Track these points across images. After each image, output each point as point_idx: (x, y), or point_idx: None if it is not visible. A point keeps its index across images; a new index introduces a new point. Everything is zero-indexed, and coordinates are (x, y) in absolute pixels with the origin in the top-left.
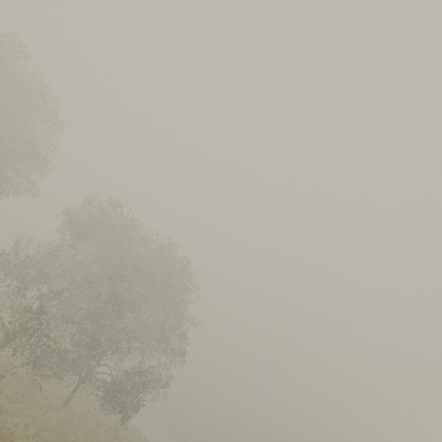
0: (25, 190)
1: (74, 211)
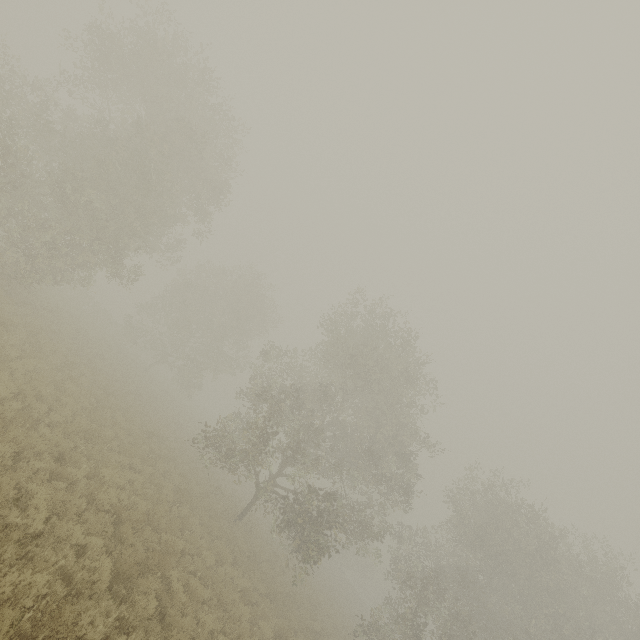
0: (420, 492)
1: (465, 508)
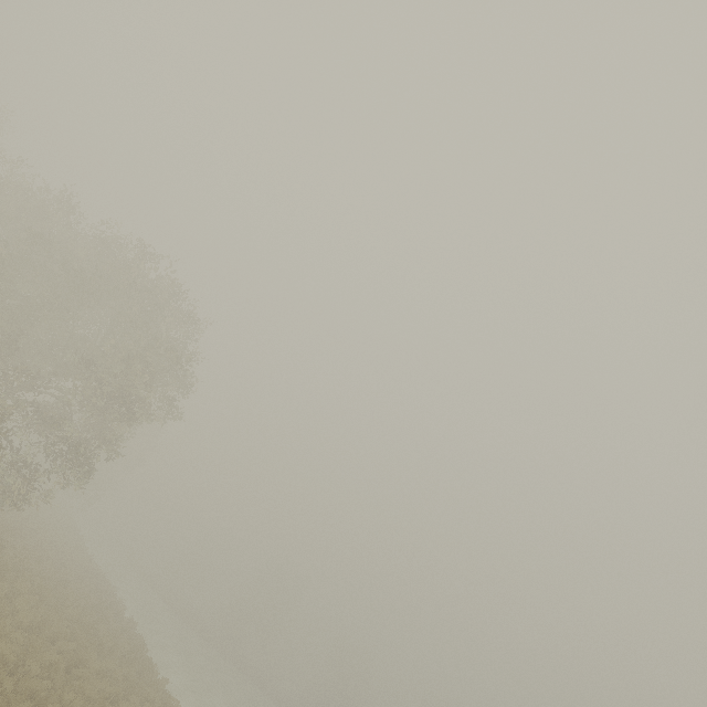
0: None
1: None
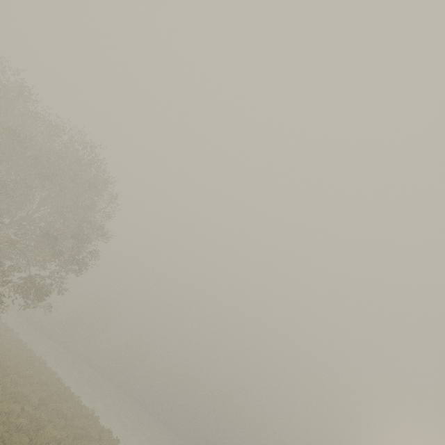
0: None
1: None
